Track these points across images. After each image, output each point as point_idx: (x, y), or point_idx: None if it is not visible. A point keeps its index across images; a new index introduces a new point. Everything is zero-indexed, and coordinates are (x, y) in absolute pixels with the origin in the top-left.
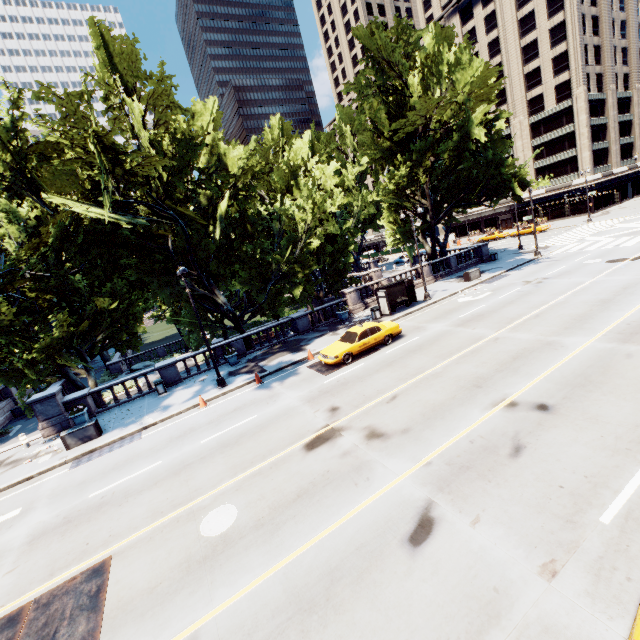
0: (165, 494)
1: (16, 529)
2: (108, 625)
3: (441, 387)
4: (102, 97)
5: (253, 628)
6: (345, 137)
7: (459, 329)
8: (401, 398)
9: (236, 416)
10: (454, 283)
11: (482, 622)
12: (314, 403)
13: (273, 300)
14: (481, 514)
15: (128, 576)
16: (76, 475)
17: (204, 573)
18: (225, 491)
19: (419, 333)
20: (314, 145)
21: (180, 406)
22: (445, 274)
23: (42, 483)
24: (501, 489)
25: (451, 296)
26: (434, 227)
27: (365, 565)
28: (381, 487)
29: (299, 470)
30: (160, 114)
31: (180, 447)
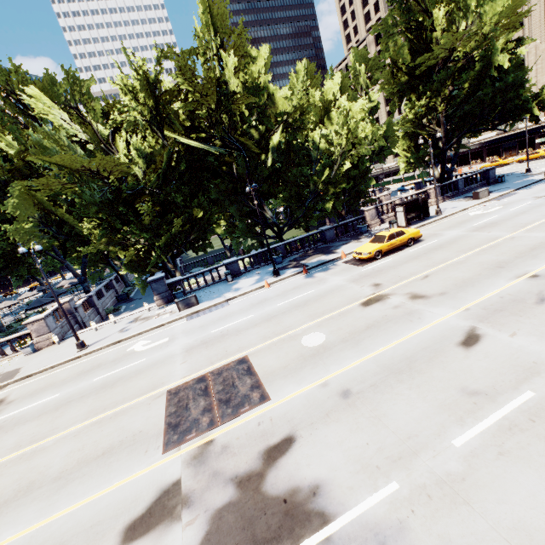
0: (266, 329)
1: (172, 346)
2: (265, 380)
3: (467, 269)
4: (203, 54)
5: (363, 380)
6: (358, 76)
7: (475, 233)
8: (433, 276)
9: (297, 291)
10: (462, 202)
11: (526, 375)
12: (358, 282)
13: (306, 216)
14: (517, 331)
15: (264, 363)
16: (194, 323)
17: (316, 360)
18: (310, 327)
19: (437, 238)
20: (343, 83)
21: (249, 287)
22: (452, 195)
23: (173, 327)
24: (531, 320)
25: (461, 211)
26: (445, 152)
27: (432, 355)
28: (432, 321)
29: (362, 316)
30: (237, 64)
31: (262, 308)
